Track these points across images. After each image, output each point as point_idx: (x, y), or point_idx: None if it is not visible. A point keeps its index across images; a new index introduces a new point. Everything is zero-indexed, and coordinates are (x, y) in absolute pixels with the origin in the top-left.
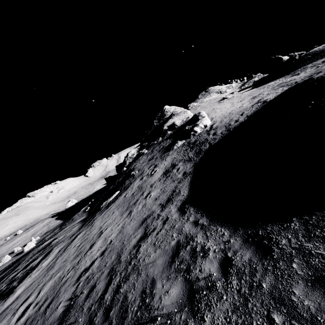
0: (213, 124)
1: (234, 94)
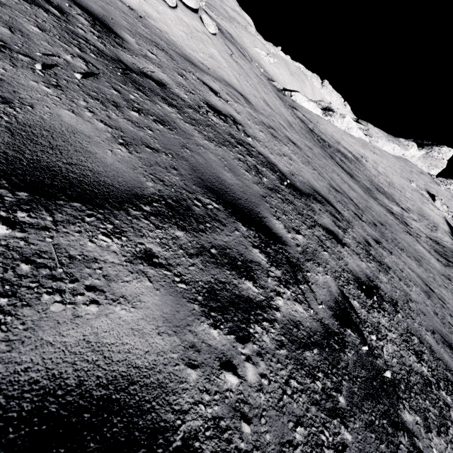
0: (294, 101)
1: (449, 214)
